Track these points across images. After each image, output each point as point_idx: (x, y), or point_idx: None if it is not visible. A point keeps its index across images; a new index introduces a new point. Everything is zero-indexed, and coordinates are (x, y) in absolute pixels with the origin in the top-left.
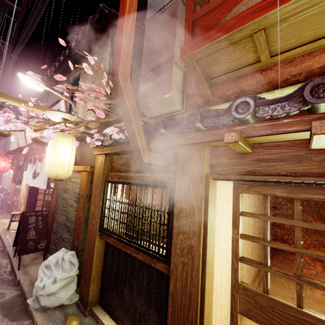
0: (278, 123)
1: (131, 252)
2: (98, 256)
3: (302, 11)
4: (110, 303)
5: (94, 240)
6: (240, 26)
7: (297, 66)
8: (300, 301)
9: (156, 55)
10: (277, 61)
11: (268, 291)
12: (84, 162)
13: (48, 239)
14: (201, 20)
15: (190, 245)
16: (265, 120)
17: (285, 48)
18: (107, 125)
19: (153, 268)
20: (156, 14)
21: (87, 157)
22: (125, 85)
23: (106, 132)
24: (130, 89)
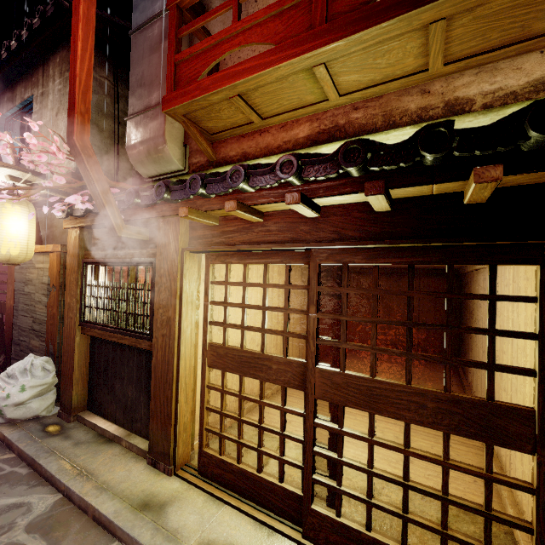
0: (224, 199)
1: (118, 339)
2: (82, 355)
3: (266, 85)
4: (101, 403)
5: (73, 337)
6: (213, 90)
7: (288, 133)
8: (242, 343)
9: (146, 90)
10: (272, 123)
11: (226, 343)
12: (54, 239)
13: (7, 354)
14: (184, 66)
15: (168, 317)
16: (220, 195)
17: (273, 112)
18: (84, 186)
19: (142, 352)
20: (144, 26)
21: (58, 232)
22: (85, 148)
23: (68, 202)
24: (92, 153)
